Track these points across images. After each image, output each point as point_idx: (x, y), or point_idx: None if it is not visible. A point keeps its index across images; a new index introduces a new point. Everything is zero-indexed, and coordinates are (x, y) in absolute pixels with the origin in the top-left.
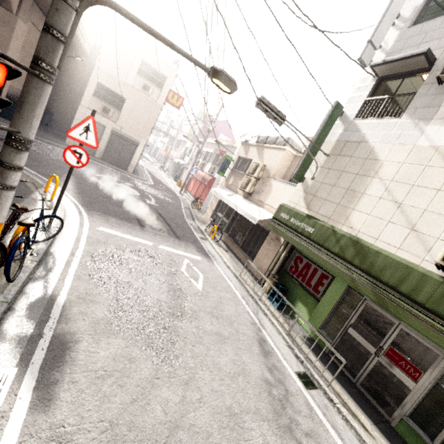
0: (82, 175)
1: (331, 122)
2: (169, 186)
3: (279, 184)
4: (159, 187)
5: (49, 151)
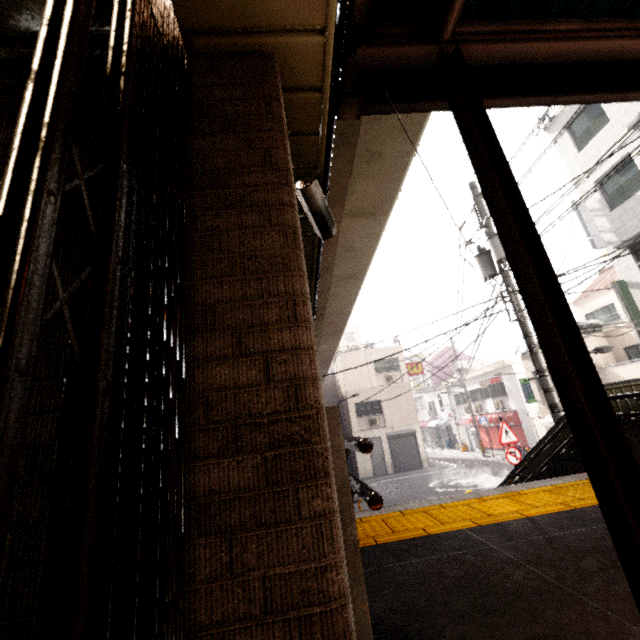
0: (429, 492)
1: (627, 295)
2: (464, 458)
3: (624, 368)
4: (464, 464)
5: (377, 490)
